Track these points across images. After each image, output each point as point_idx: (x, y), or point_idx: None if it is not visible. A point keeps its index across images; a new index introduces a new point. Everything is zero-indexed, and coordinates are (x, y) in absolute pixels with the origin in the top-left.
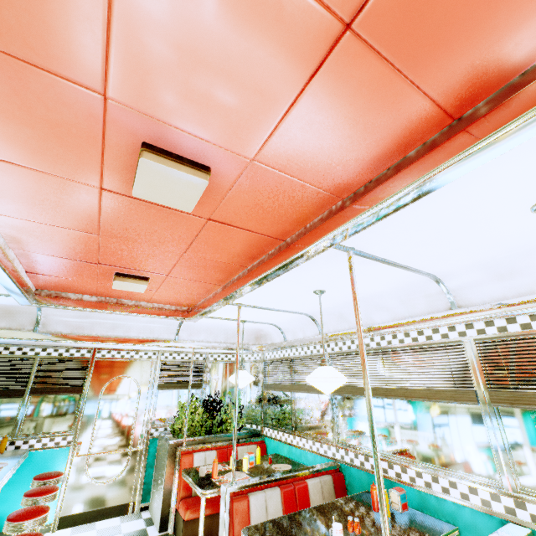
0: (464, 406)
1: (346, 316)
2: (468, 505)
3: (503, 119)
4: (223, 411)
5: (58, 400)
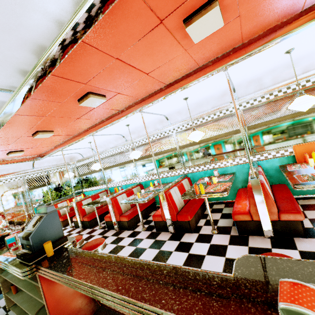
0: (131, 164)
1: (102, 146)
2: (133, 183)
3: (106, 124)
4: (64, 189)
5: None
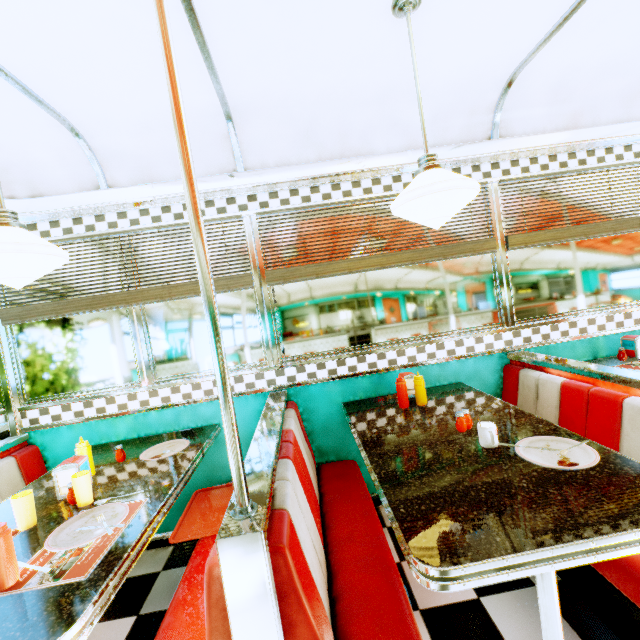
0: (475, 259)
1: (320, 133)
2: (475, 355)
3: None
4: None
5: None
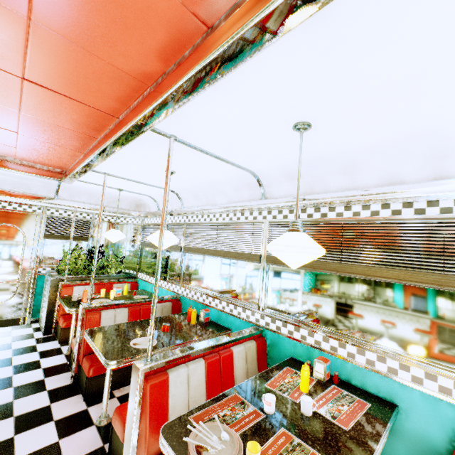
0: (253, 264)
1: (200, 196)
2: (239, 318)
3: (221, 37)
4: (104, 259)
5: None
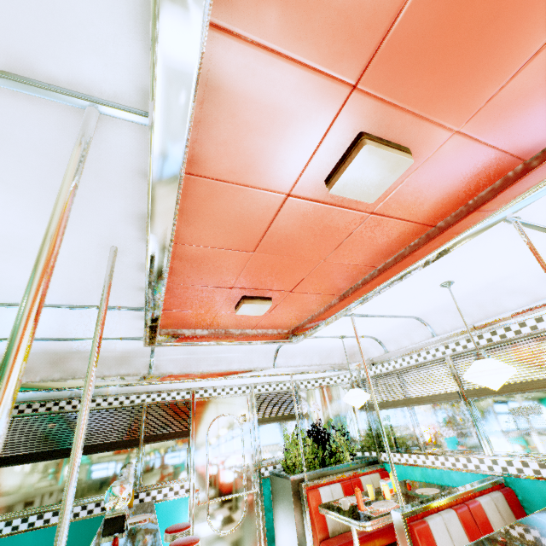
0: None
1: (466, 310)
2: None
3: None
4: (331, 440)
5: (169, 447)
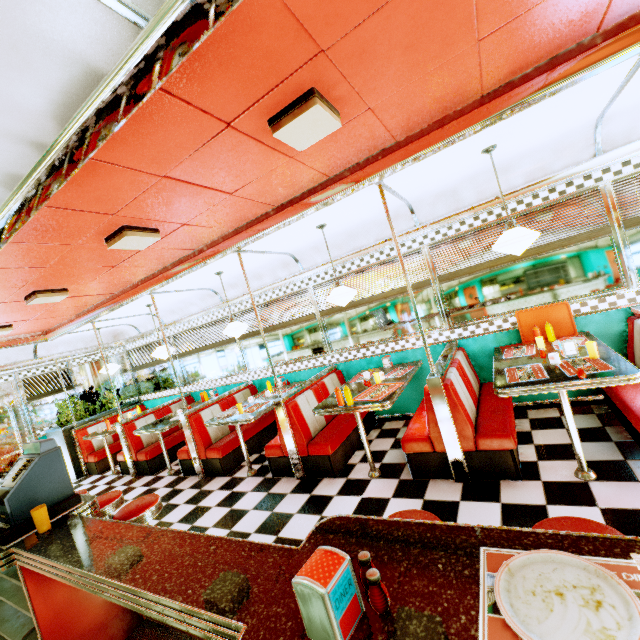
0: (233, 345)
1: (176, 311)
2: (237, 383)
3: (172, 275)
4: (101, 397)
5: None
